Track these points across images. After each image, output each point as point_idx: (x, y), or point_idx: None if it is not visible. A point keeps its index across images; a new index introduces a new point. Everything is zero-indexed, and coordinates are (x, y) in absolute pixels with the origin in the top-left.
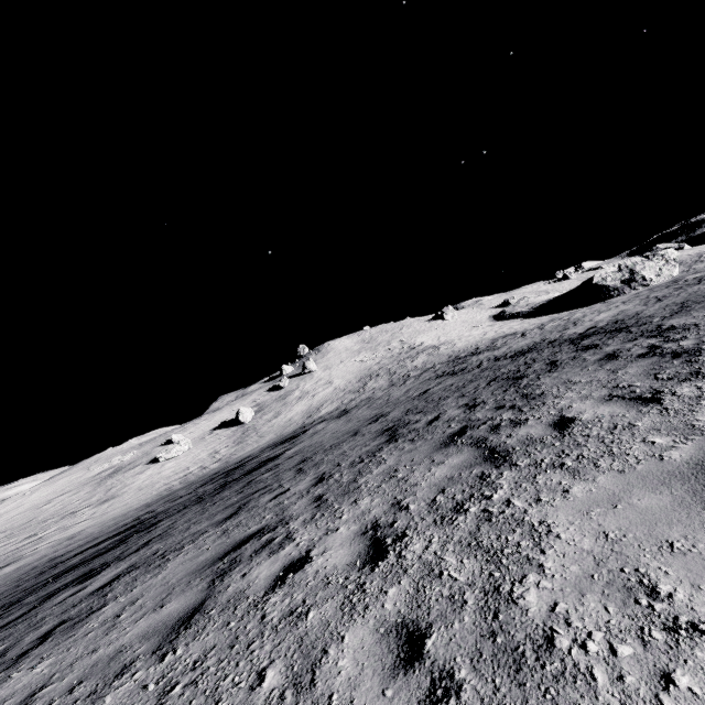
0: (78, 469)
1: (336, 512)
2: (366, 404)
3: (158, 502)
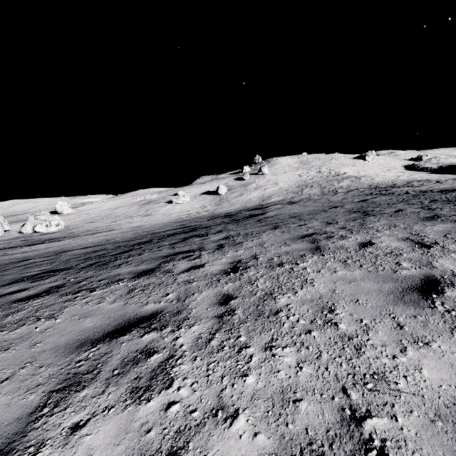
0: (127, 196)
1: (369, 233)
2: (309, 201)
3: (184, 222)
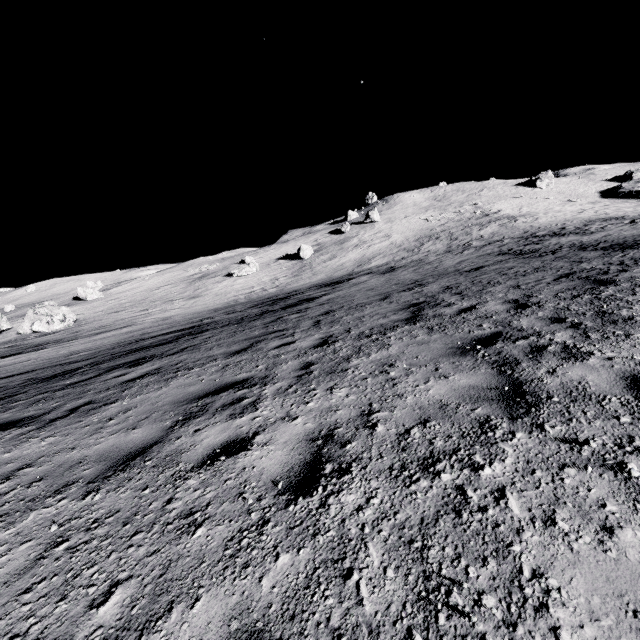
0: (179, 269)
1: (308, 394)
2: (413, 267)
3: (221, 310)
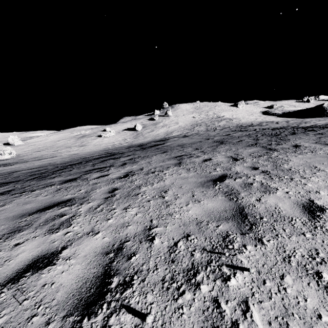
0: (67, 132)
1: (213, 154)
2: (196, 135)
3: (109, 150)
